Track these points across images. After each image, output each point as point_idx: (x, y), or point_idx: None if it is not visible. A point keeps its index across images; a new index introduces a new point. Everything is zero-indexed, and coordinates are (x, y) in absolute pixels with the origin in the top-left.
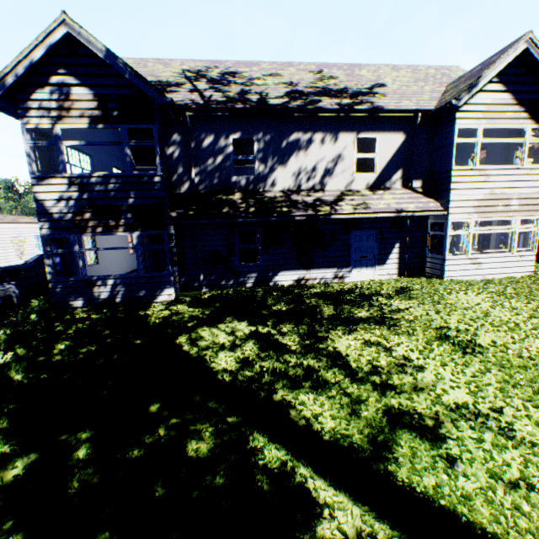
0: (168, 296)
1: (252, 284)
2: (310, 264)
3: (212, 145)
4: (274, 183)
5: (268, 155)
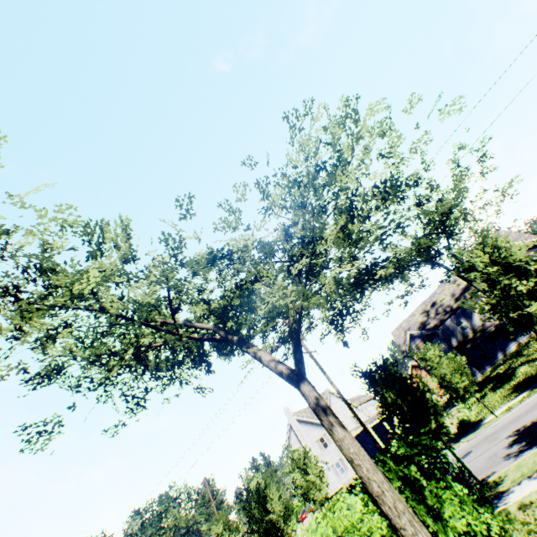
0: (479, 376)
1: (501, 357)
2: (513, 338)
3: (450, 329)
4: (475, 325)
5: (466, 320)
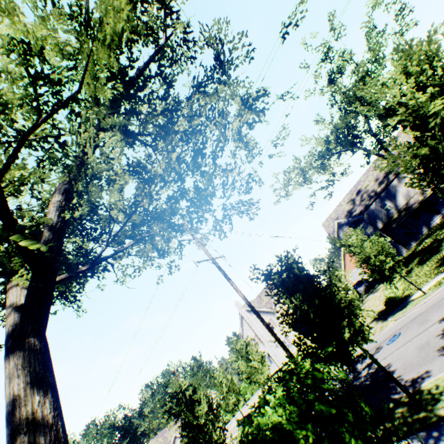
0: (405, 252)
1: (426, 232)
2: (438, 211)
3: (375, 212)
4: (399, 205)
5: (390, 201)
